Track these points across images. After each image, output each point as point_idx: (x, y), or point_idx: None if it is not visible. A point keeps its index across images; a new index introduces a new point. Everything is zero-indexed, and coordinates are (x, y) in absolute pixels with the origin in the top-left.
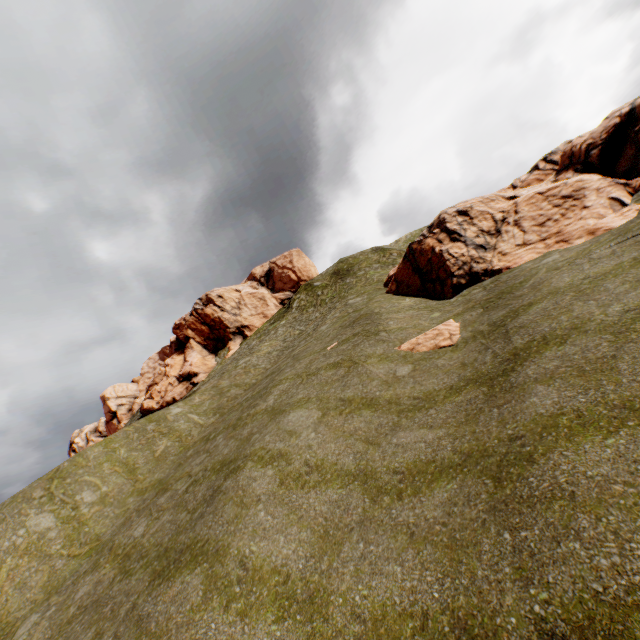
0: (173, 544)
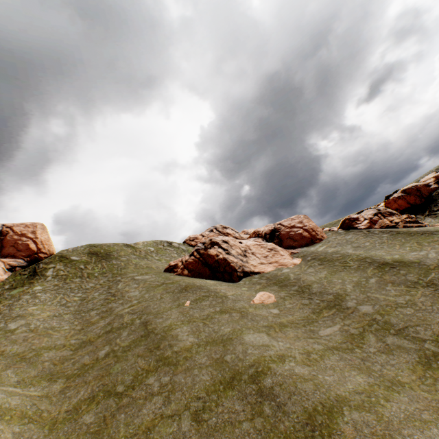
0: (283, 434)
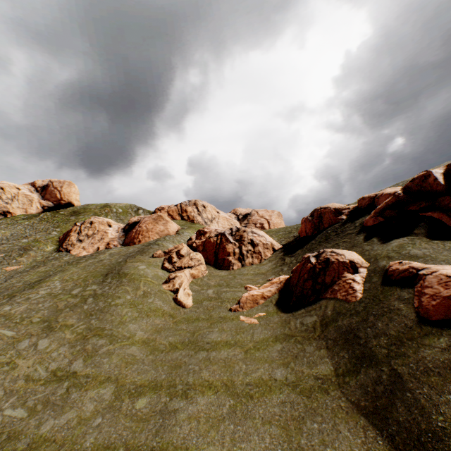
0: None
